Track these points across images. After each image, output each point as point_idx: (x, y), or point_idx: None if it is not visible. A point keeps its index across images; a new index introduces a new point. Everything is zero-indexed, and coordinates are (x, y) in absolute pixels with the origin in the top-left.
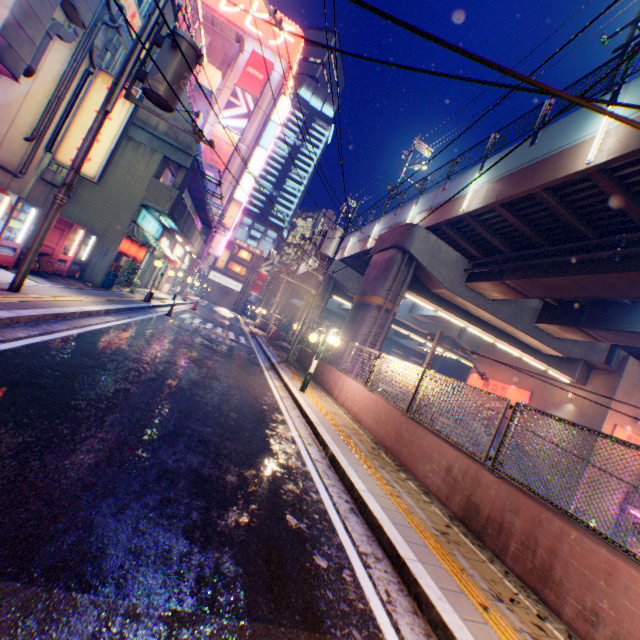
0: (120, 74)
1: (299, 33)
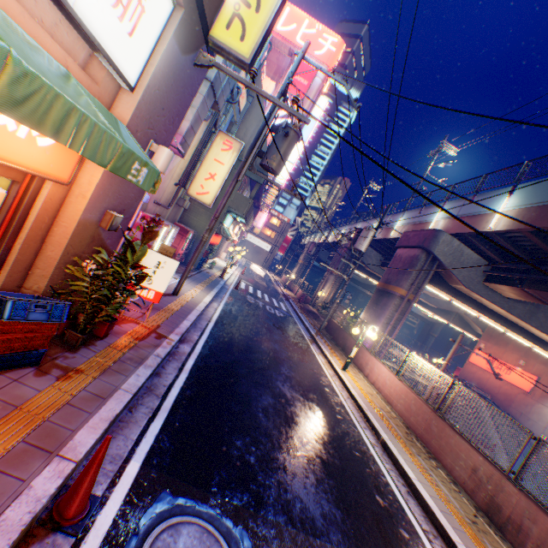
0: (248, 154)
1: (340, 42)
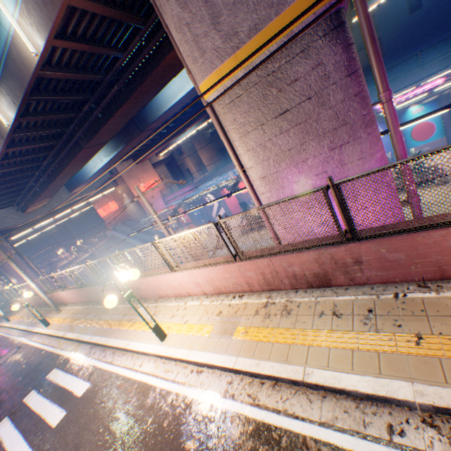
0: None
1: None
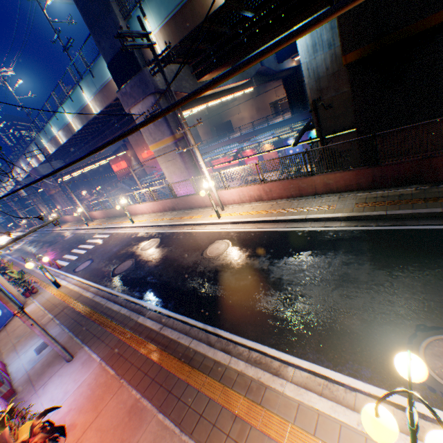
0: None
1: None
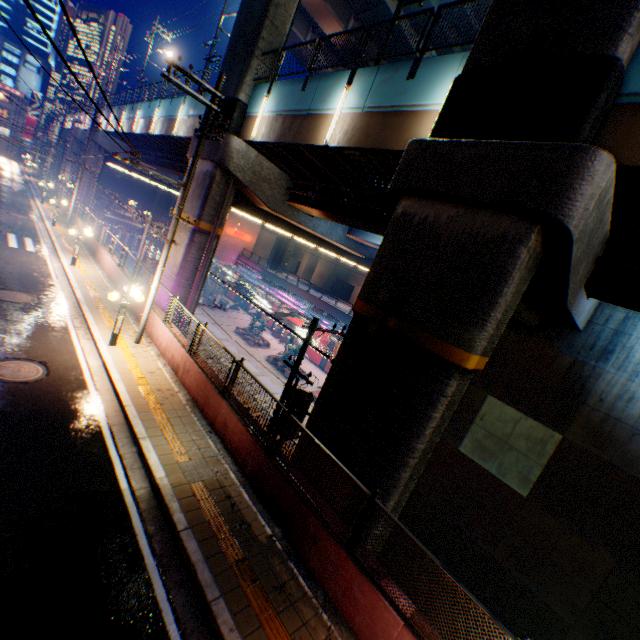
0: None
1: None
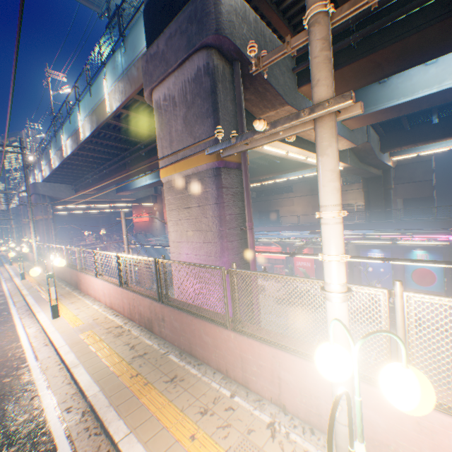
0: None
1: None
